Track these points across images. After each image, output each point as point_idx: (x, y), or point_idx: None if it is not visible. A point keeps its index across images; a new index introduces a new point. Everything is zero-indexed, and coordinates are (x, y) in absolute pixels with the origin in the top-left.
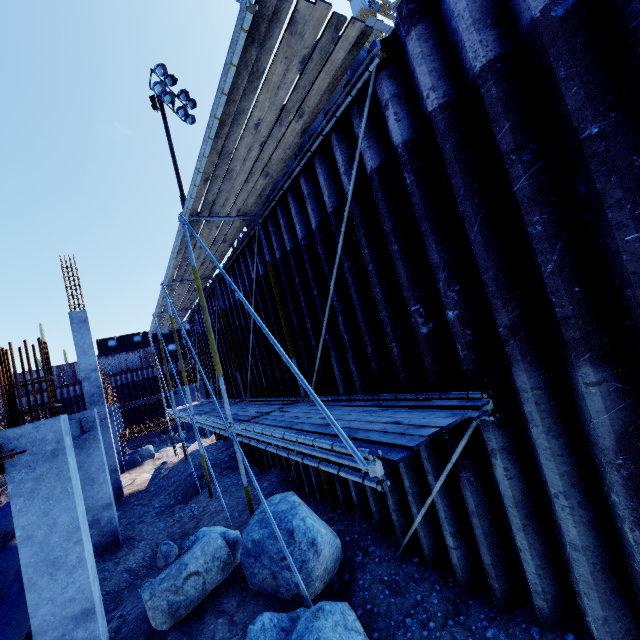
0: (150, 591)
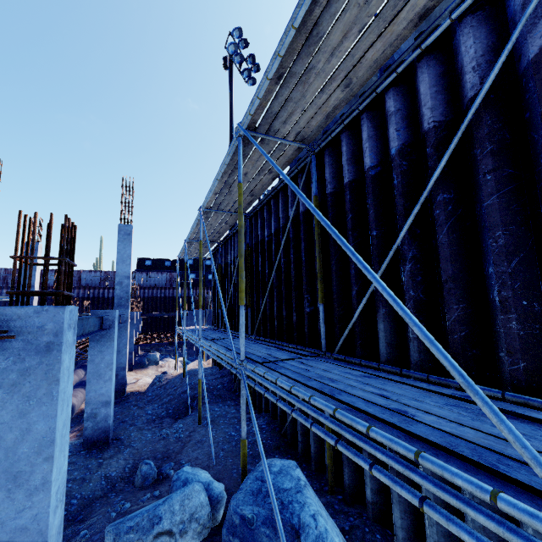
0: (114, 537)
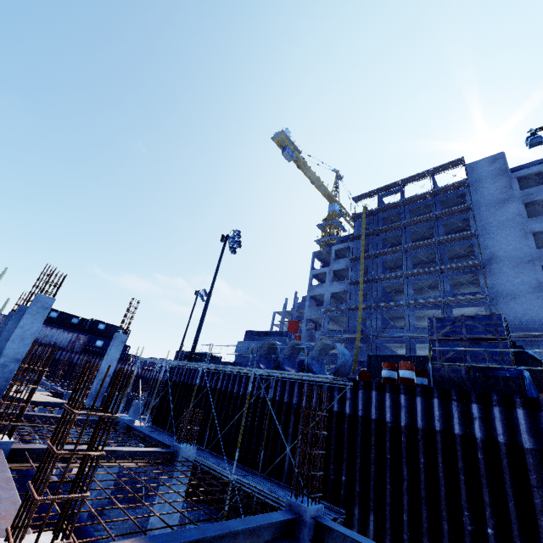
0: None
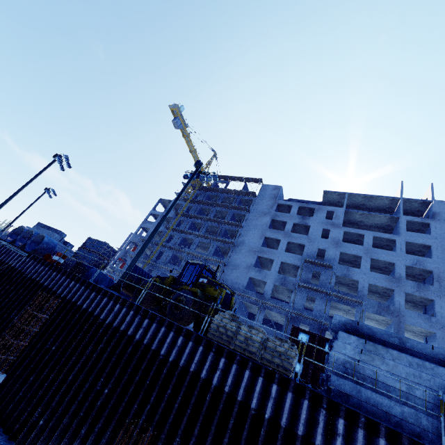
0: None
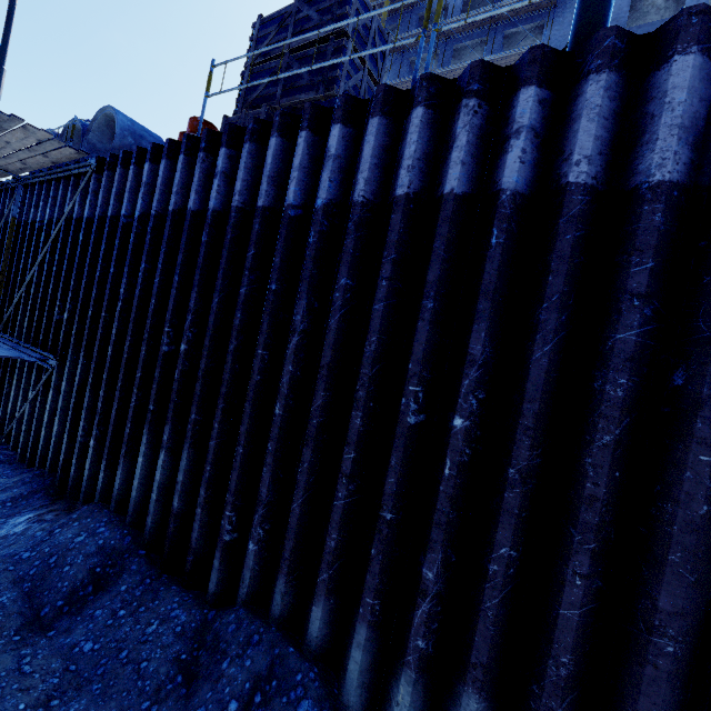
0: None
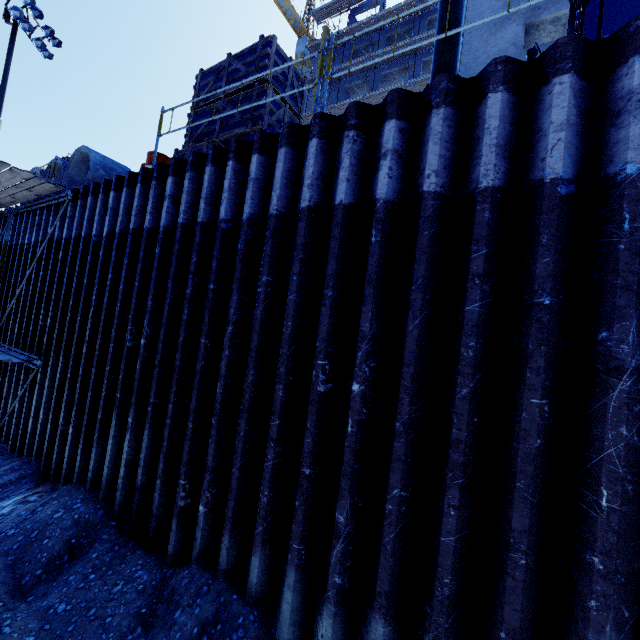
0: None
